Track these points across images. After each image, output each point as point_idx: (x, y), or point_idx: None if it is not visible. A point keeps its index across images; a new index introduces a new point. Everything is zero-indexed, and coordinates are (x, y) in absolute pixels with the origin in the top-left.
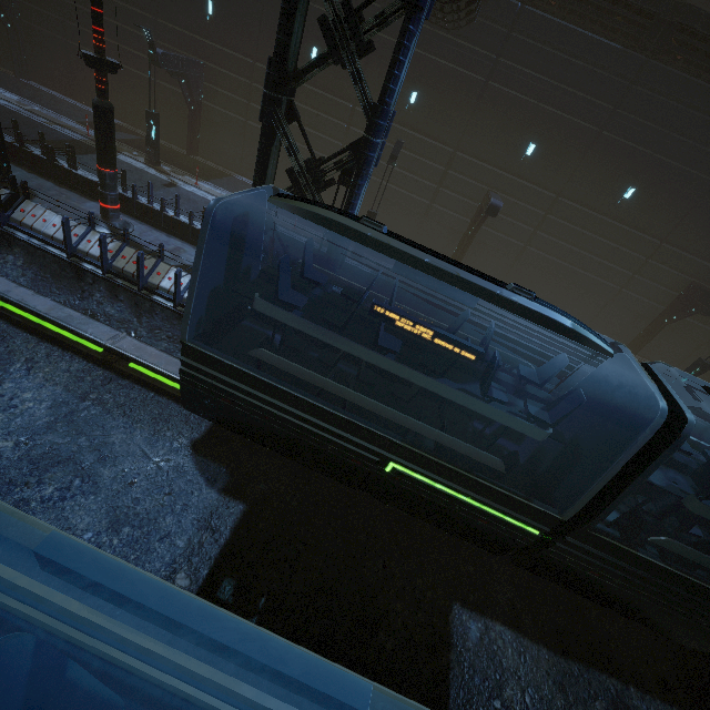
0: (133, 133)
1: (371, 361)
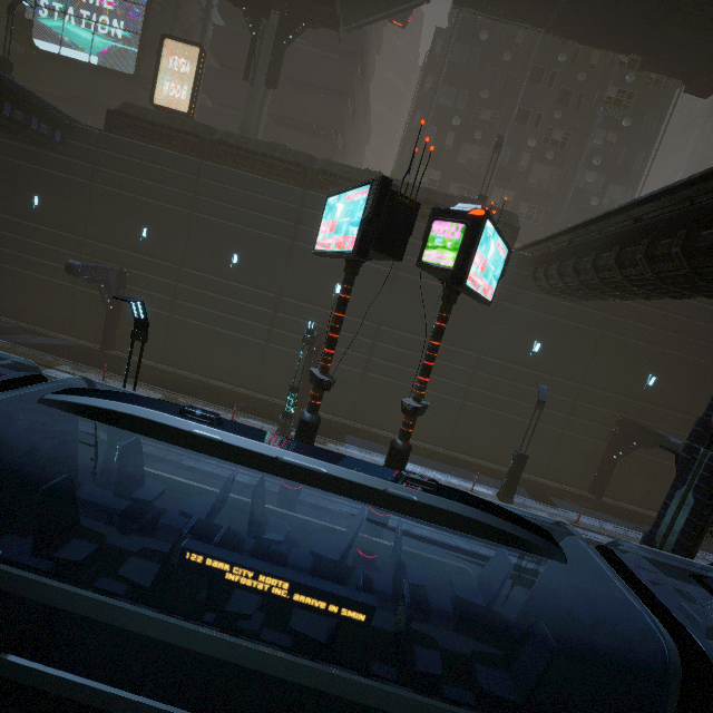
0: None
1: None
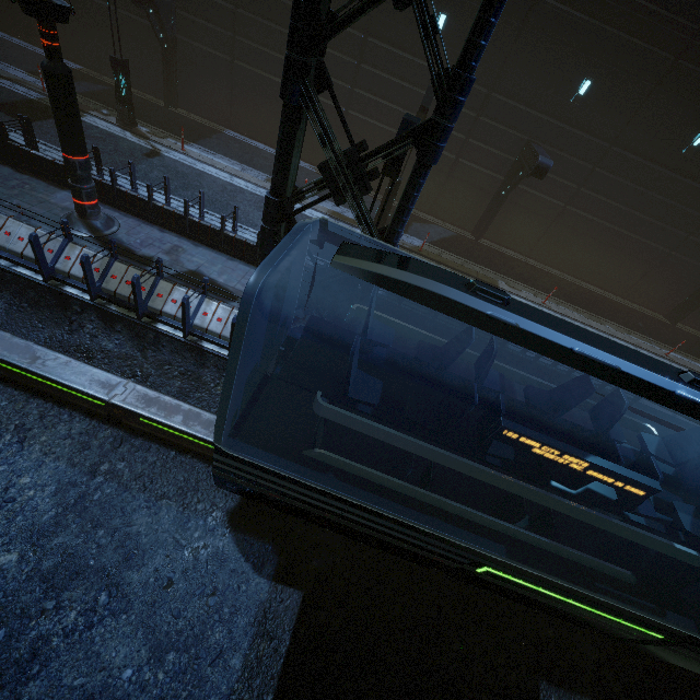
0: (98, 82)
1: (479, 477)
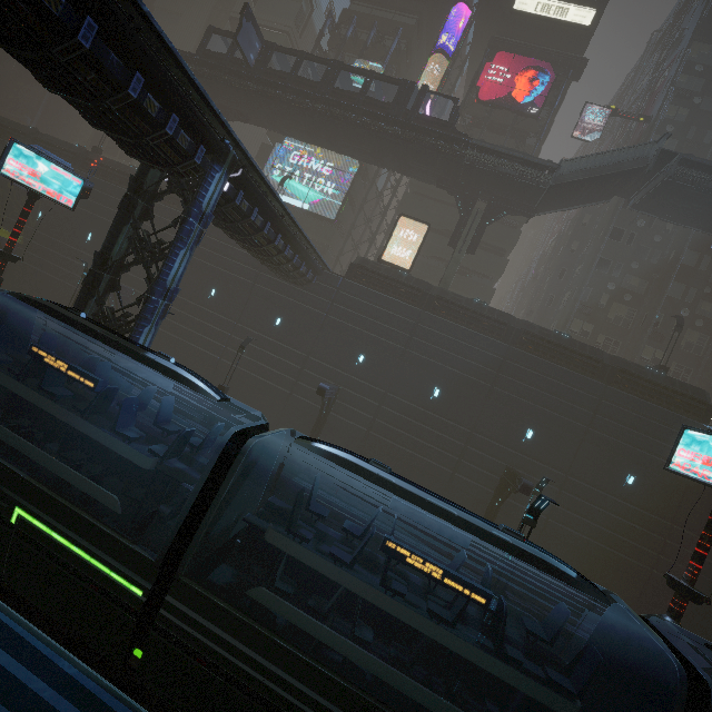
0: None
1: (25, 396)
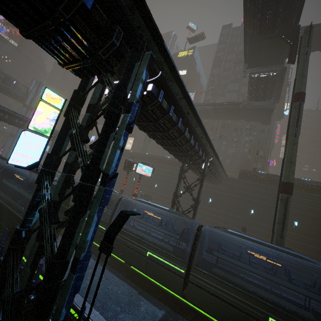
0: None
1: None
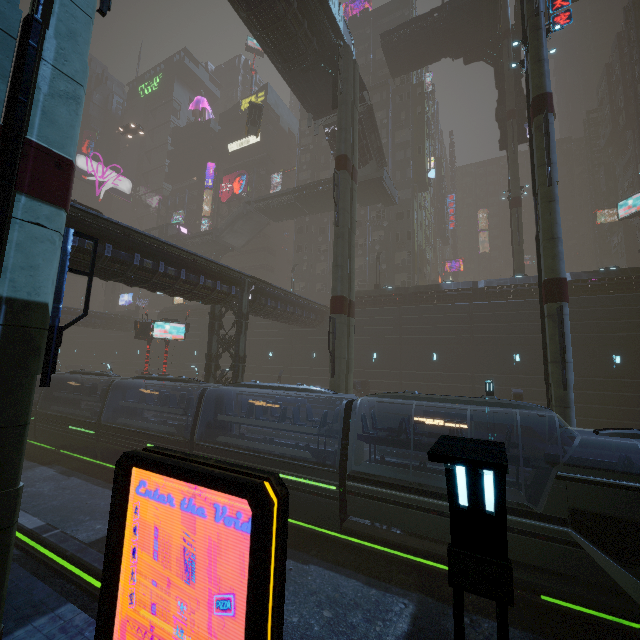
0: None
1: None
